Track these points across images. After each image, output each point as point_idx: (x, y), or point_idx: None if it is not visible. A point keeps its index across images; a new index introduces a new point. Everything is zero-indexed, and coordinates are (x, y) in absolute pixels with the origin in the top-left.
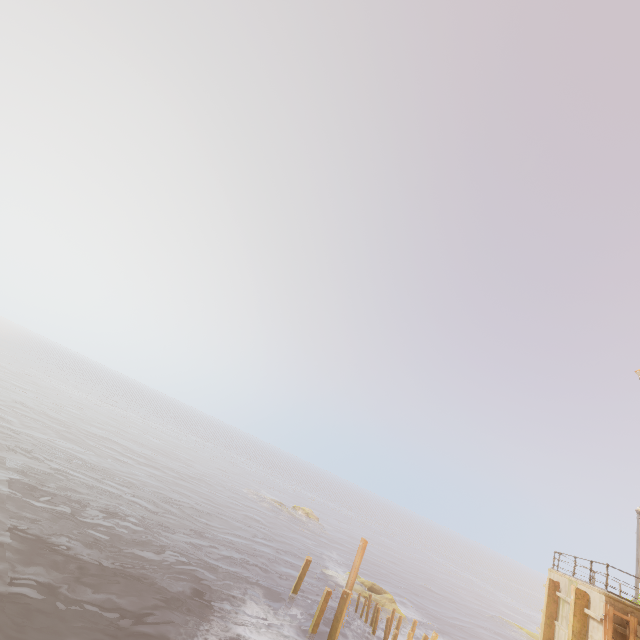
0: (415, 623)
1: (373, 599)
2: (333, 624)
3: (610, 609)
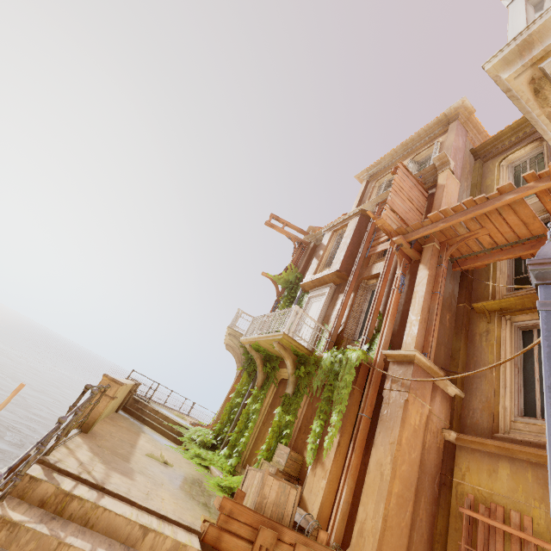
0: None
1: None
2: None
3: None
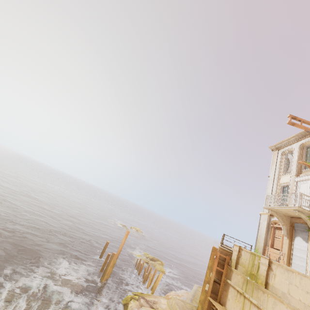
0: (156, 270)
1: (150, 263)
2: (106, 267)
3: (218, 253)
